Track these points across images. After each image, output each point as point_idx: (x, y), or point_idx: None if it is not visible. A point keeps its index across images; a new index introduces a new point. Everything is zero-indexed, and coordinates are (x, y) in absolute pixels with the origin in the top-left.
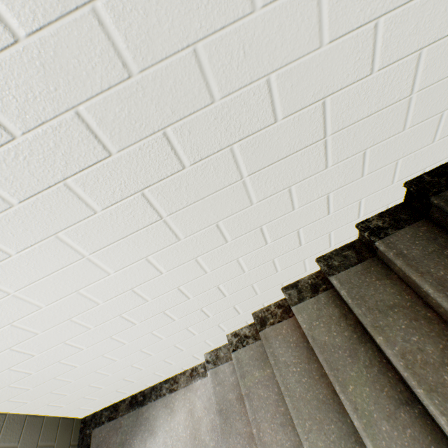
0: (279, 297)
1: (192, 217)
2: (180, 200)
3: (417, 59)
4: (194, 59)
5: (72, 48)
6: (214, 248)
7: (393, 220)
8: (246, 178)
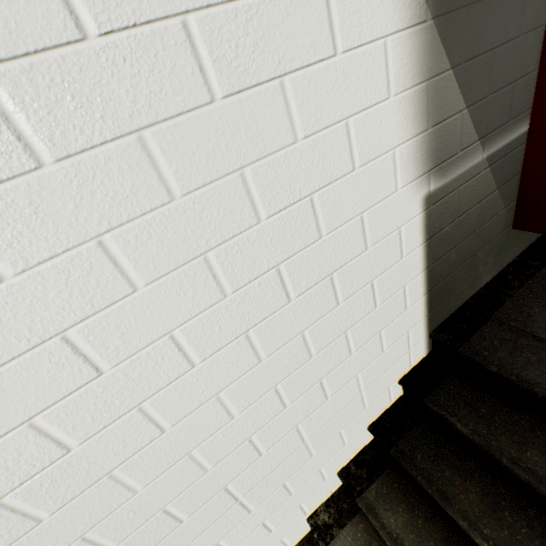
0: None
1: None
2: None
3: (296, 429)
4: (84, 541)
5: None
6: None
7: (337, 511)
8: None
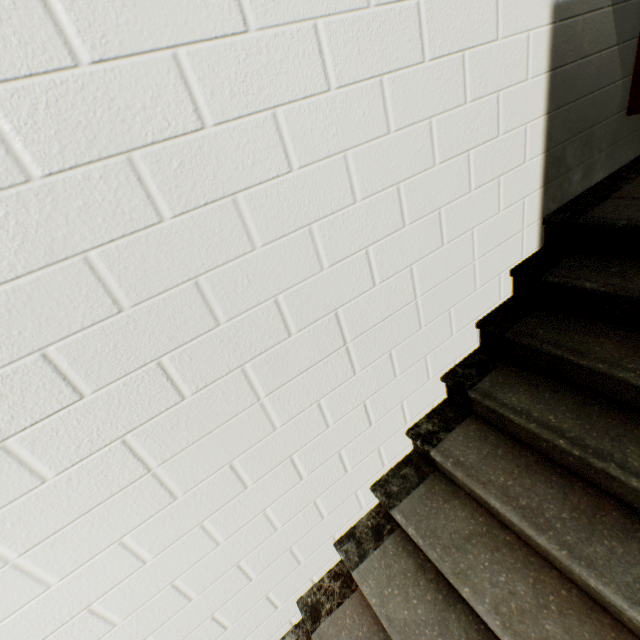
0: (334, 559)
1: (195, 460)
2: (179, 440)
3: (410, 272)
4: (196, 290)
5: (53, 292)
6: (229, 501)
7: (442, 420)
8: (264, 398)
